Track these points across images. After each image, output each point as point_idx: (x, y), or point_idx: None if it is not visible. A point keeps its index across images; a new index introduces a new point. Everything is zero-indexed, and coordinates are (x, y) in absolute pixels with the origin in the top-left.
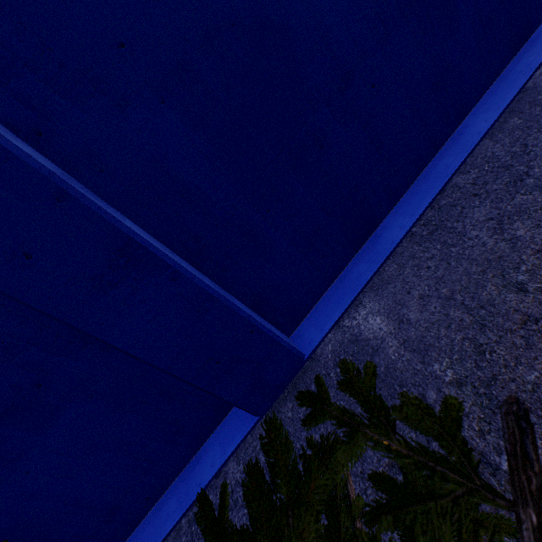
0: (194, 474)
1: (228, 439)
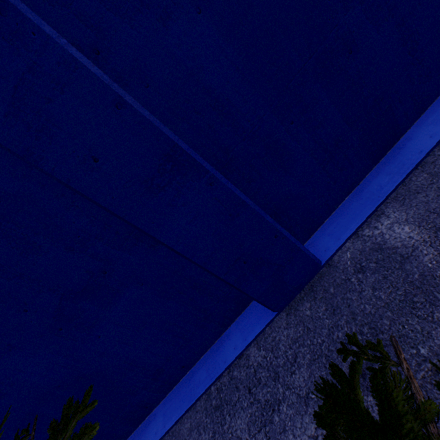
0: (219, 353)
1: (248, 328)
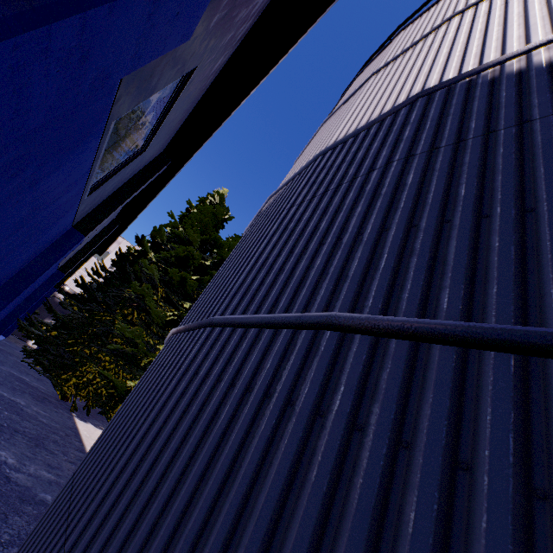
0: None
1: None
